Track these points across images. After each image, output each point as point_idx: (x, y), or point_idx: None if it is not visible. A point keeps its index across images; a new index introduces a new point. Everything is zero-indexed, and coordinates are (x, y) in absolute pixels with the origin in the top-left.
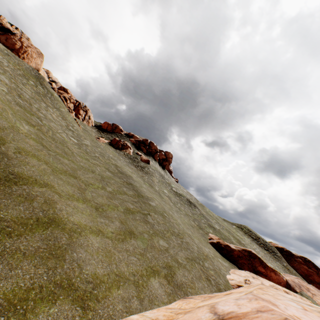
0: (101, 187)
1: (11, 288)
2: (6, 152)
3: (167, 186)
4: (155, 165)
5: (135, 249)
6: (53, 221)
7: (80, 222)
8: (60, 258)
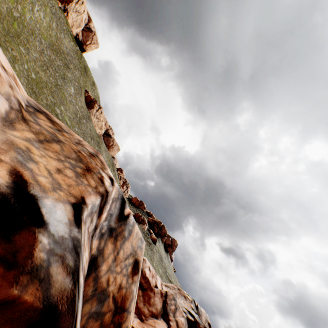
0: None
1: None
2: None
3: (163, 268)
4: (160, 246)
5: None
6: None
7: None
8: None
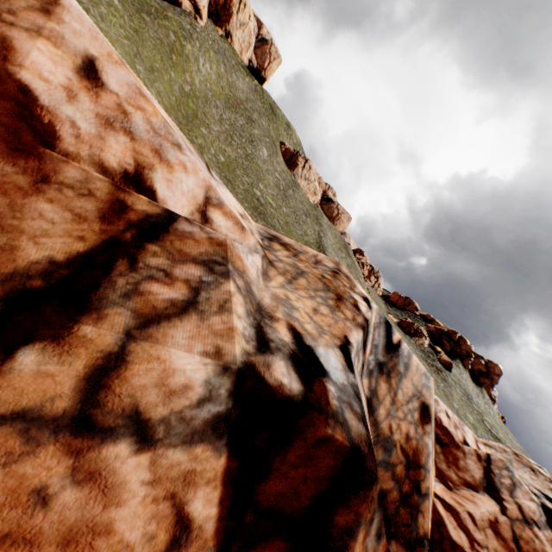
0: None
1: None
2: None
3: (475, 413)
4: (461, 375)
5: None
6: None
7: None
8: None
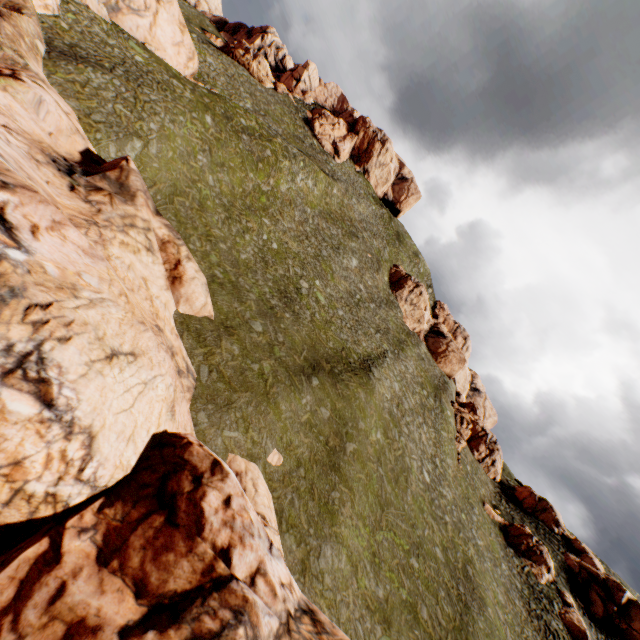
0: (404, 548)
1: (292, 515)
2: (347, 448)
3: None
4: None
5: (372, 633)
6: (332, 513)
7: (347, 537)
8: (317, 534)
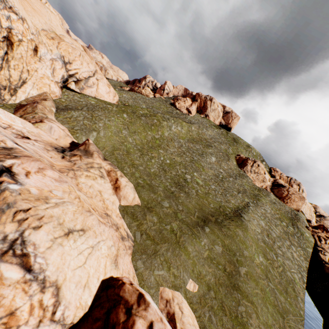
0: None
1: None
2: (240, 271)
3: None
4: None
5: None
6: (243, 325)
7: None
8: None
